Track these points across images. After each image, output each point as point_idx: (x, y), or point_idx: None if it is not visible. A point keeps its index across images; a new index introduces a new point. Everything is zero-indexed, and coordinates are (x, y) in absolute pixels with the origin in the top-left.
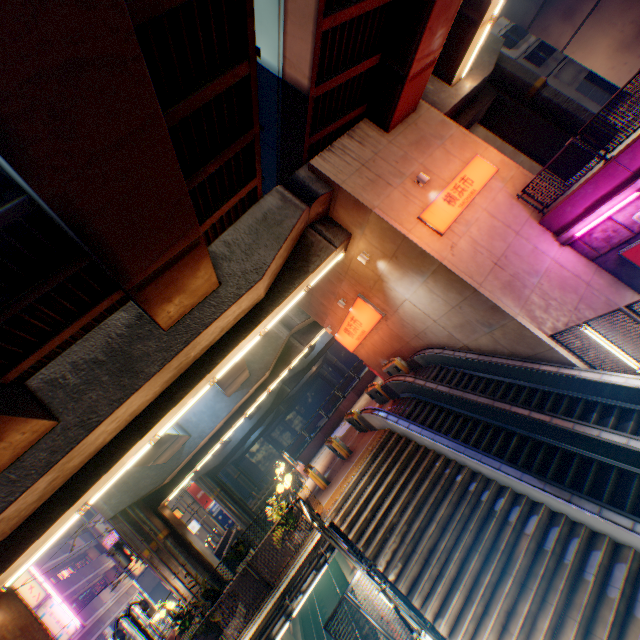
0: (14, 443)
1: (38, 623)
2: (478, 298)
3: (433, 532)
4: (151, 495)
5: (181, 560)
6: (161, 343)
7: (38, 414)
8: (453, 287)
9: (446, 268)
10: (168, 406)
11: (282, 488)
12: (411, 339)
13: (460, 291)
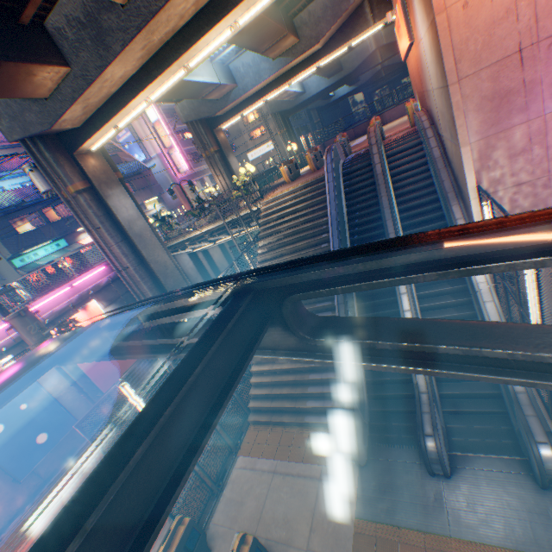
0: (48, 78)
1: (113, 173)
2: (448, 98)
3: (288, 250)
4: (210, 120)
5: (221, 171)
6: (120, 22)
7: (52, 62)
8: (439, 63)
9: (436, 30)
10: (148, 81)
11: (242, 172)
12: (424, 92)
13: (441, 75)
